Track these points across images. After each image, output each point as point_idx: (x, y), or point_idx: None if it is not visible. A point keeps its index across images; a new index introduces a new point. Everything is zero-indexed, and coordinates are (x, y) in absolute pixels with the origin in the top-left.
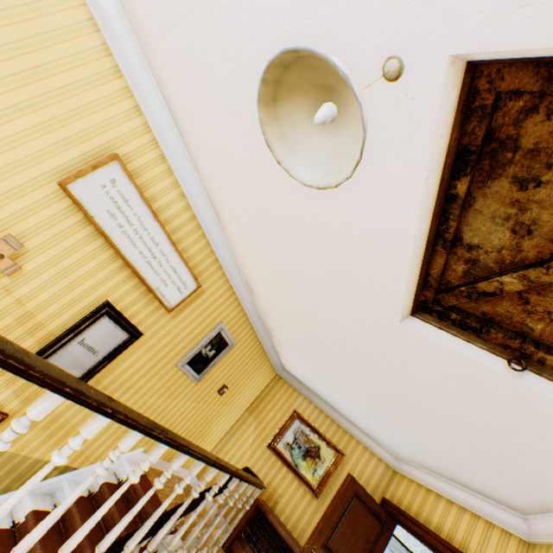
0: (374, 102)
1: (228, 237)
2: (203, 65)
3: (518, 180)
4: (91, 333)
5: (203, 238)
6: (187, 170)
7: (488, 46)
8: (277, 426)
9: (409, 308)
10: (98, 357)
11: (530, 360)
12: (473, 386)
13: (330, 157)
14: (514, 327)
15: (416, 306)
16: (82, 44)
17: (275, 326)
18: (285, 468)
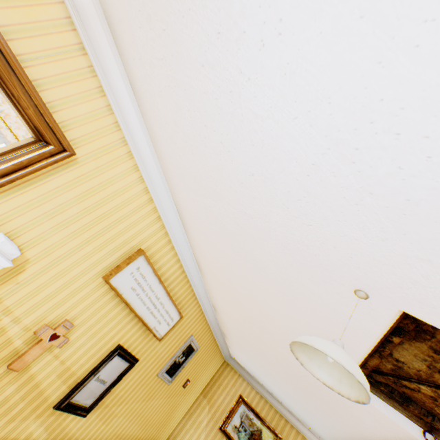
0: (345, 296)
1: (205, 280)
2: (218, 218)
3: (433, 348)
4: (104, 370)
5: (187, 282)
6: (184, 246)
7: (424, 319)
8: (226, 409)
9: None
10: (106, 385)
11: (437, 431)
12: (396, 434)
13: (331, 365)
14: (426, 407)
15: None
16: (132, 191)
17: (230, 333)
18: None
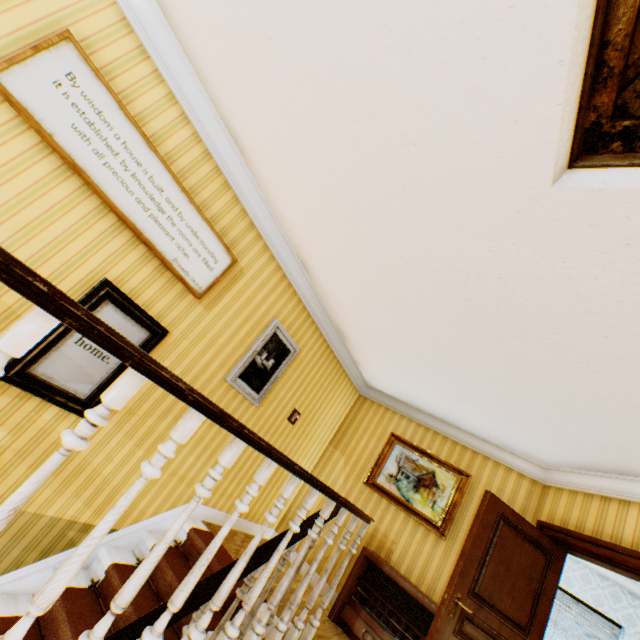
0: None
1: (261, 184)
2: None
3: None
4: None
5: (227, 189)
6: (183, 73)
7: None
8: (373, 457)
9: (567, 145)
10: (111, 365)
11: None
12: None
13: None
14: None
15: (577, 144)
16: None
17: (346, 318)
18: (393, 507)
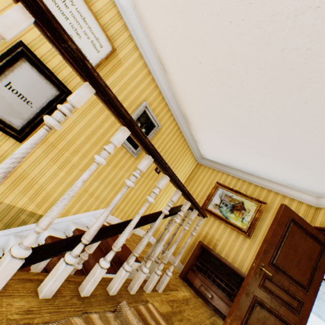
0: None
1: None
2: None
3: None
4: (15, 79)
5: None
6: None
7: None
8: (205, 195)
9: None
10: (34, 109)
11: None
12: None
13: None
14: None
15: None
16: None
17: (190, 104)
18: (217, 221)
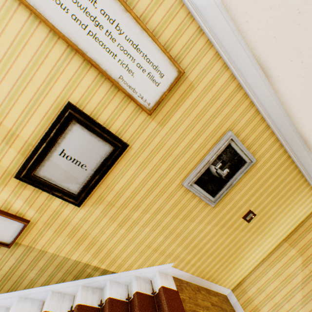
0: None
1: None
2: None
3: None
4: (68, 144)
5: None
6: None
7: None
8: None
9: None
10: (88, 171)
11: None
12: None
13: None
14: None
15: None
16: None
17: None
18: None
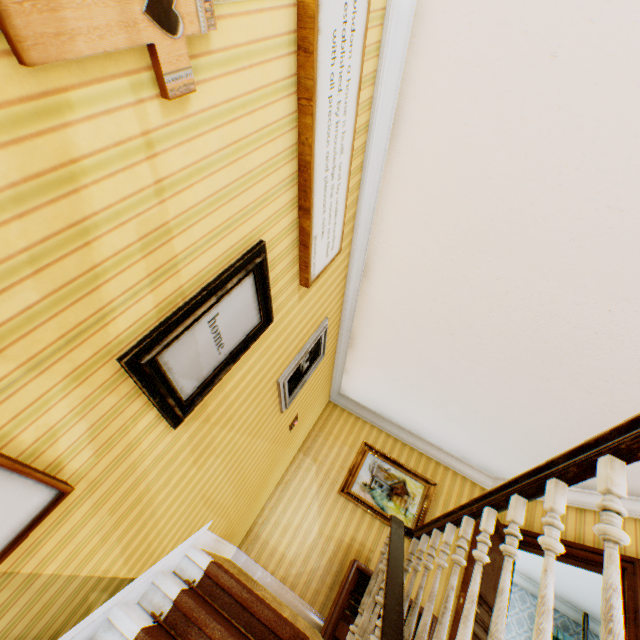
0: None
1: (386, 177)
2: None
3: None
4: (226, 305)
5: (359, 170)
6: (400, 27)
7: None
8: (346, 465)
9: None
10: (220, 356)
11: None
12: None
13: None
14: None
15: None
16: None
17: (375, 328)
18: (369, 515)
